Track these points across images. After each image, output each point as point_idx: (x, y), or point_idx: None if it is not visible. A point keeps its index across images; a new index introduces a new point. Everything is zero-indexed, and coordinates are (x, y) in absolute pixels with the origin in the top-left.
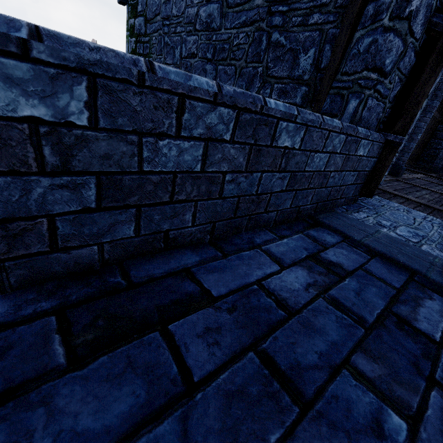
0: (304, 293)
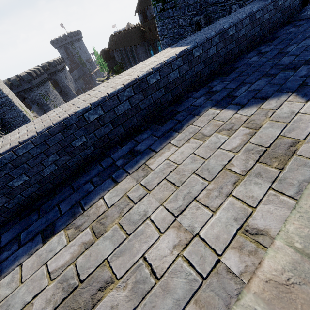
0: (295, 30)
